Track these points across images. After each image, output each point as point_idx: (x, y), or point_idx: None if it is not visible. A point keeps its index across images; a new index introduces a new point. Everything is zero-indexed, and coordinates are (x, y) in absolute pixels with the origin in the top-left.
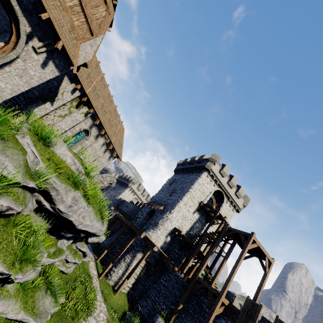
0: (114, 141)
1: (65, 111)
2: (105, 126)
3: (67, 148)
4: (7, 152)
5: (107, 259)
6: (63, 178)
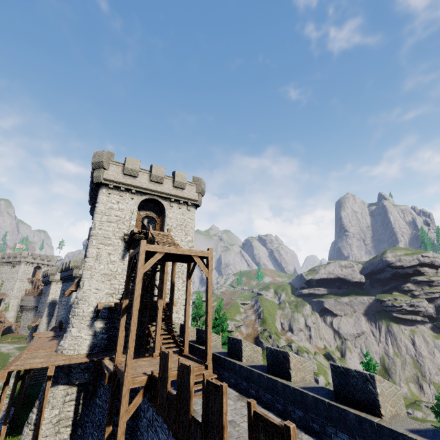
0: None
1: None
2: None
3: None
4: None
5: None
6: None
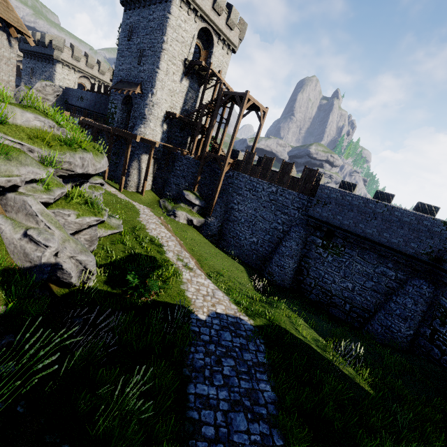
0: None
1: None
2: None
3: (19, 110)
4: (23, 162)
5: (112, 174)
6: (59, 148)
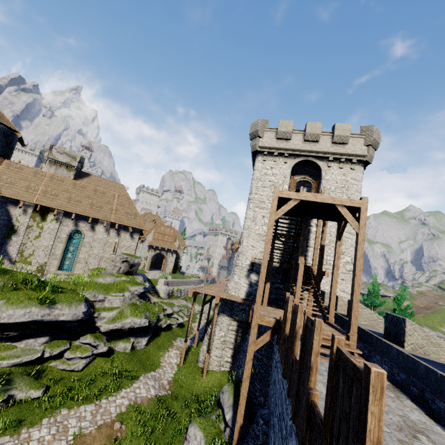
0: (116, 218)
1: (37, 230)
2: (88, 213)
3: None
4: None
5: None
6: None
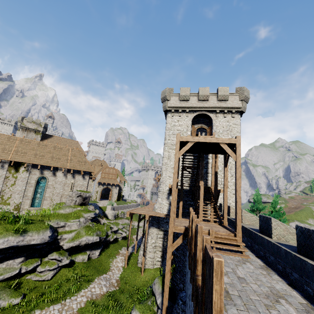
0: (71, 165)
1: (12, 180)
2: (50, 164)
3: None
4: None
5: None
6: None
